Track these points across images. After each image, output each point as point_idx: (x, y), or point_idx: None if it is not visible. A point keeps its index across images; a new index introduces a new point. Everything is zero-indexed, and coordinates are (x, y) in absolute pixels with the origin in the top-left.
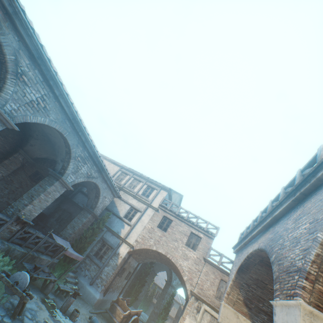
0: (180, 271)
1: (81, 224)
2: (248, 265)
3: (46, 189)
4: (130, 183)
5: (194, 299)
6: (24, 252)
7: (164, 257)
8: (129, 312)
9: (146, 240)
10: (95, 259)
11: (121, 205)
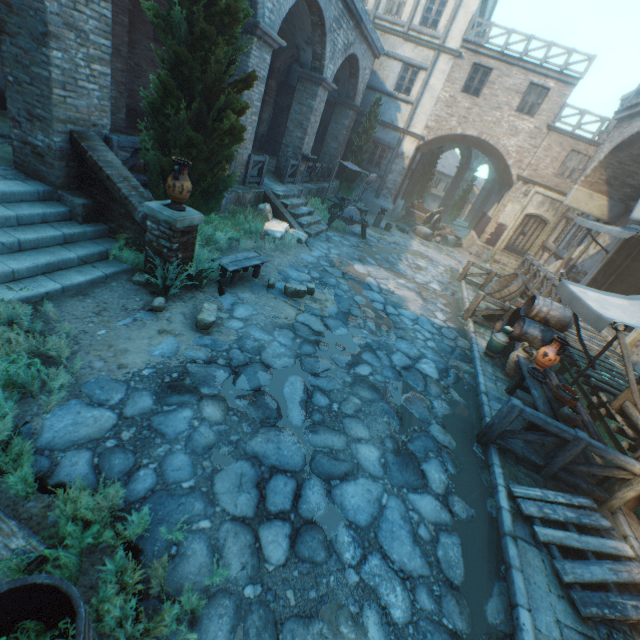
0: (502, 155)
1: (345, 132)
2: (631, 142)
3: (311, 107)
4: (388, 1)
5: (520, 184)
6: (317, 188)
7: (473, 140)
8: (431, 214)
9: (442, 123)
10: (371, 170)
11: (383, 68)
